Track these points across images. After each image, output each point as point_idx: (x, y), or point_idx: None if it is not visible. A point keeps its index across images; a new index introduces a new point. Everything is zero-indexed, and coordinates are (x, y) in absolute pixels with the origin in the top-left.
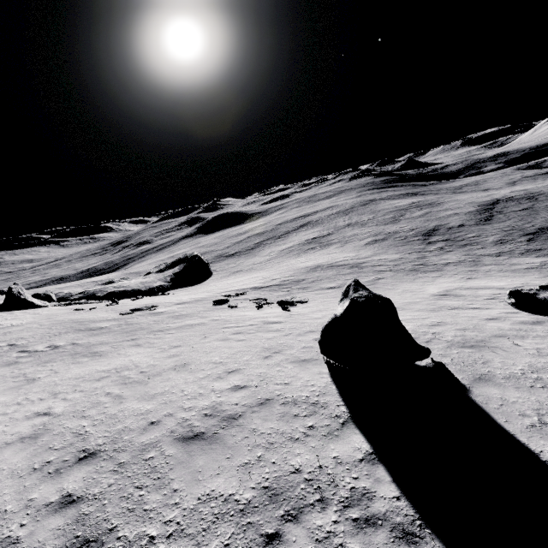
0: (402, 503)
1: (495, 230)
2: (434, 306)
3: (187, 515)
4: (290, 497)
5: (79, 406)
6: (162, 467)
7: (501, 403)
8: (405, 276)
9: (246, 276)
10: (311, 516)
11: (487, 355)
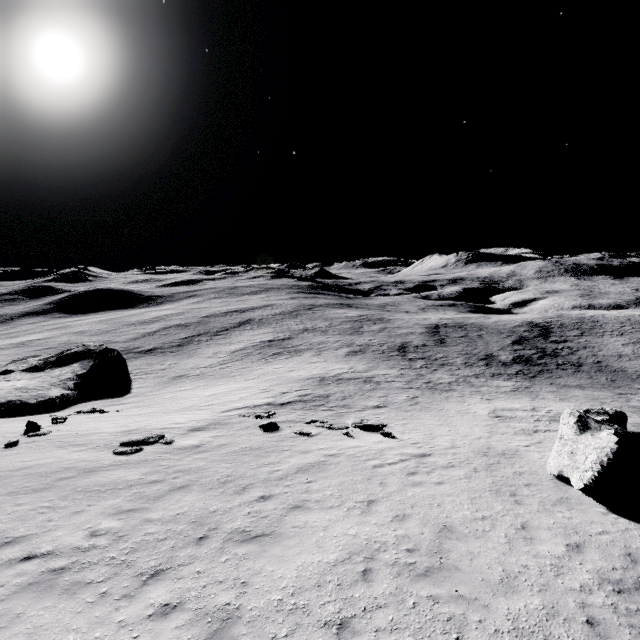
0: None
1: (455, 353)
2: (516, 428)
3: None
4: None
5: (434, 633)
6: None
7: None
8: (435, 395)
9: (221, 386)
10: None
11: None
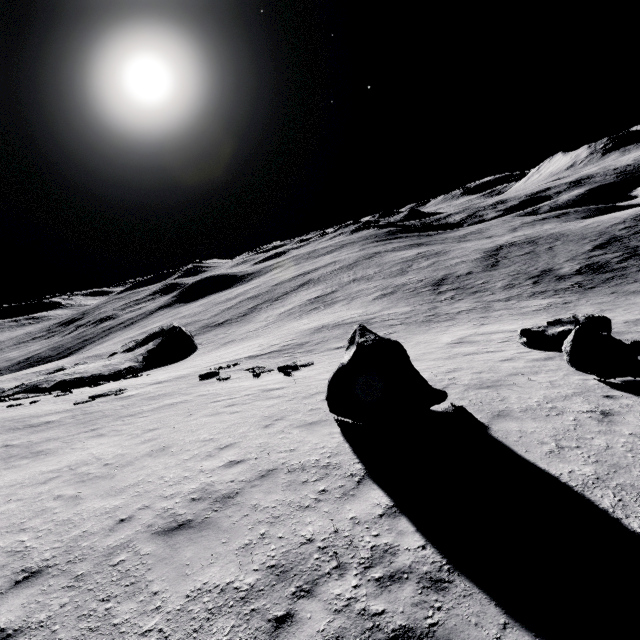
0: (428, 550)
1: (502, 276)
2: (449, 354)
3: (172, 619)
4: (302, 571)
5: (15, 518)
6: (136, 569)
7: (520, 435)
8: (418, 328)
9: (239, 346)
10: (327, 586)
11: (504, 393)
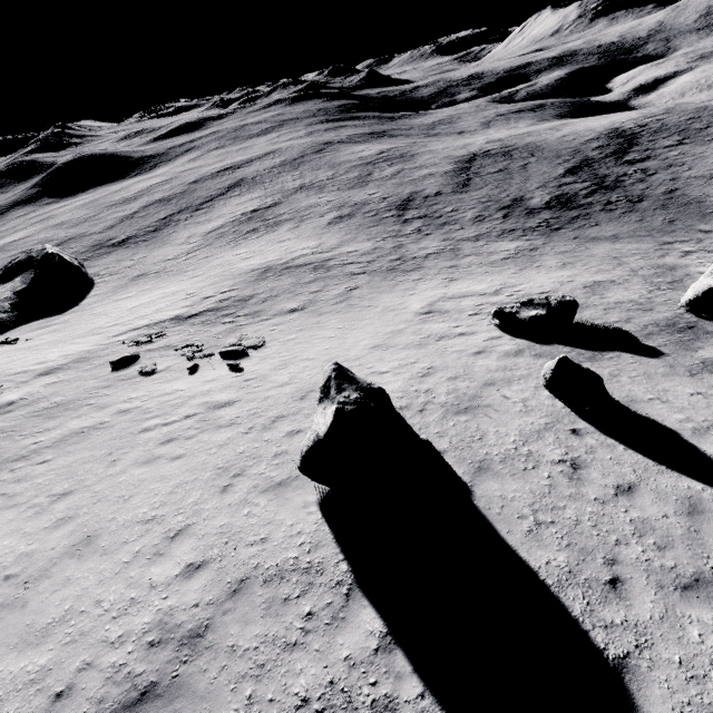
0: (427, 700)
1: (473, 202)
2: (421, 336)
3: None
4: None
5: None
6: None
7: (502, 505)
8: (383, 283)
9: (157, 291)
10: None
11: (482, 424)
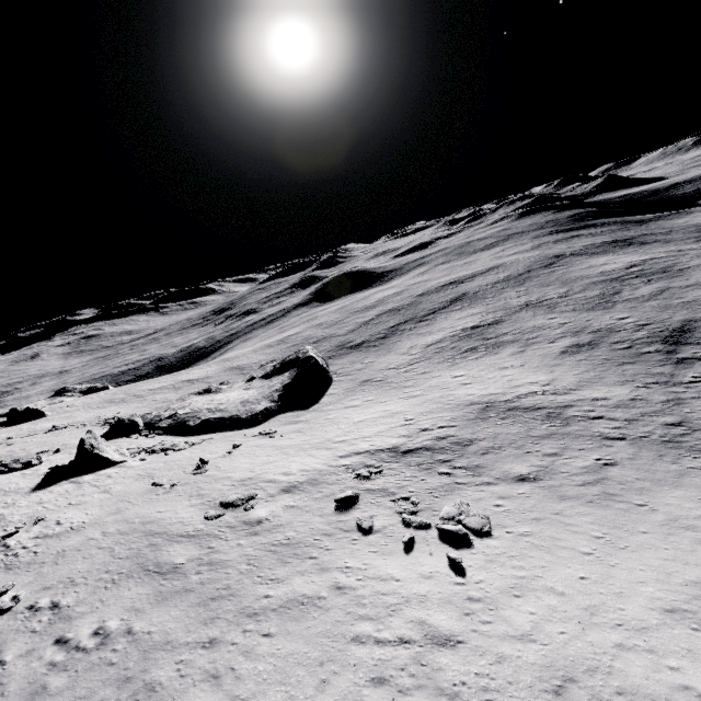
0: None
1: None
2: None
3: None
4: None
5: None
6: None
7: None
8: (658, 464)
9: (379, 407)
10: None
11: None
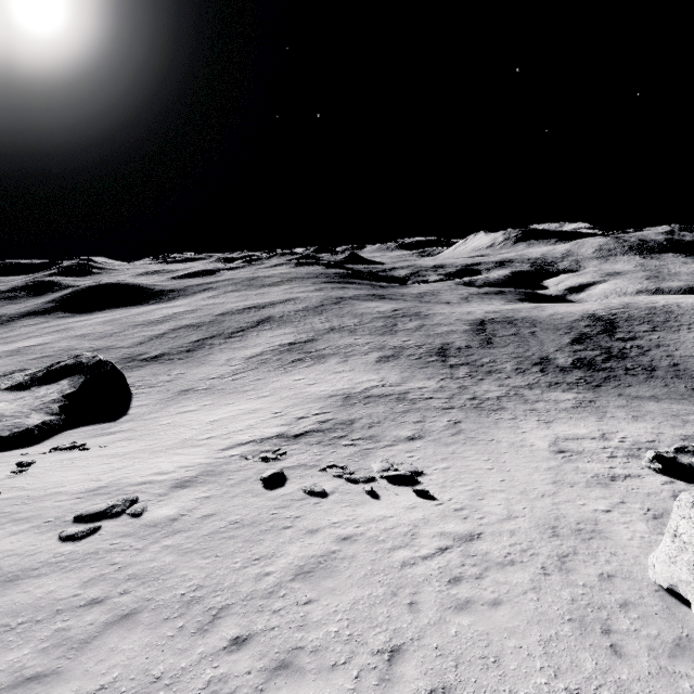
0: None
1: (505, 356)
2: (587, 474)
3: None
4: None
5: None
6: None
7: None
8: (482, 419)
9: (229, 407)
10: None
11: None
